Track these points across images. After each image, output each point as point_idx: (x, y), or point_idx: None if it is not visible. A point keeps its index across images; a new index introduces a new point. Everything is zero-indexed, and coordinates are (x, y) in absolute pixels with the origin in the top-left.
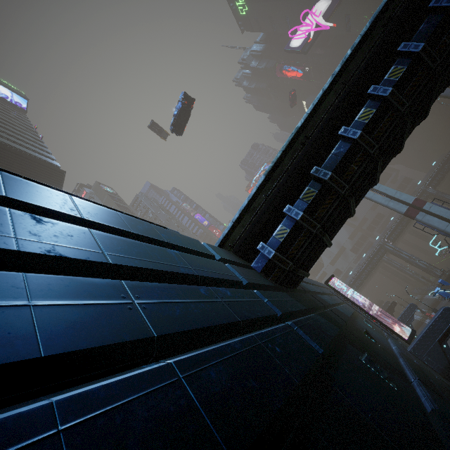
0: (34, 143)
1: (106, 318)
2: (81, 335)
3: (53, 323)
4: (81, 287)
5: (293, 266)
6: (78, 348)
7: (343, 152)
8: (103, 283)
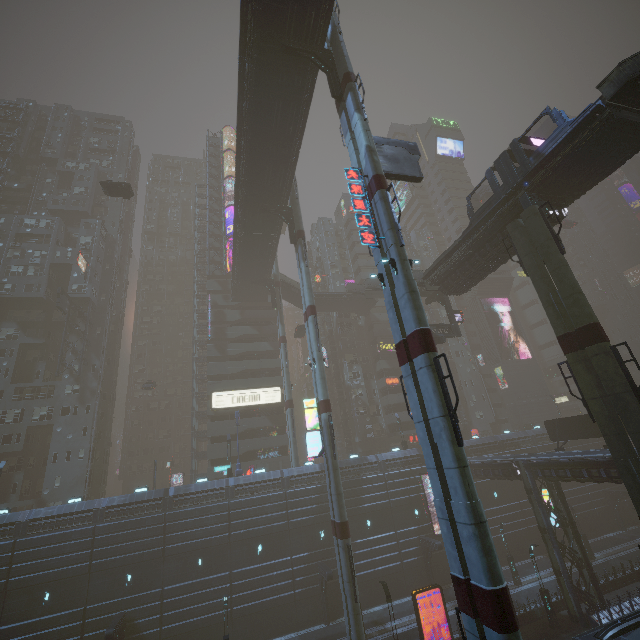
0: None
1: None
2: None
3: None
4: None
5: None
6: None
7: None
8: None
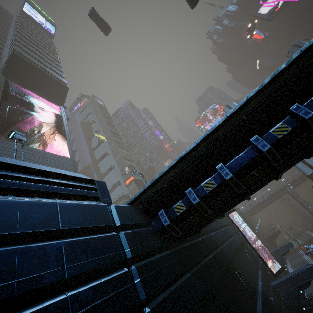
0: (53, 62)
1: None
2: None
3: None
4: None
5: (183, 235)
6: None
7: (249, 159)
8: None
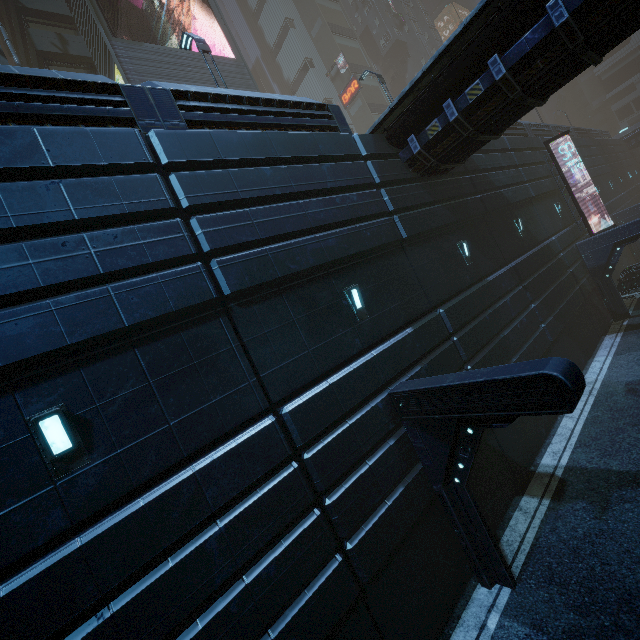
0: None
1: (299, 221)
2: (294, 227)
3: (287, 223)
4: (290, 209)
5: (435, 163)
6: (294, 231)
7: (535, 42)
8: (295, 205)
